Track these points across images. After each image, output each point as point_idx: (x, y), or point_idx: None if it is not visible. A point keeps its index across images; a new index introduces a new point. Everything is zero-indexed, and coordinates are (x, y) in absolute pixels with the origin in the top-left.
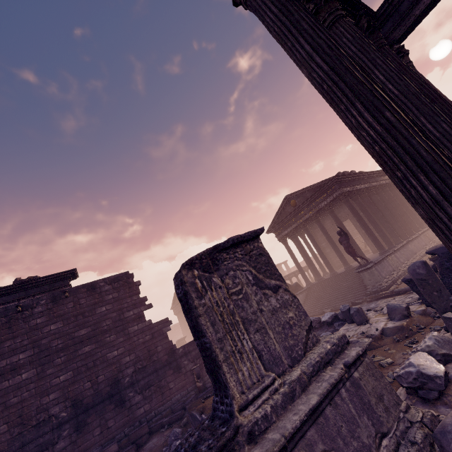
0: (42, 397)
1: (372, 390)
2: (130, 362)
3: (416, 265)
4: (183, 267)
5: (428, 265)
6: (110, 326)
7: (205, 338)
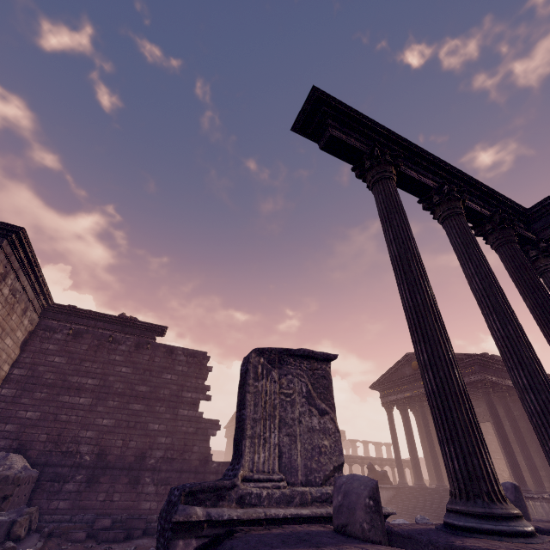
0: (82, 429)
1: None
2: (163, 445)
3: (505, 485)
4: (254, 351)
5: (520, 492)
6: (166, 397)
7: (244, 410)
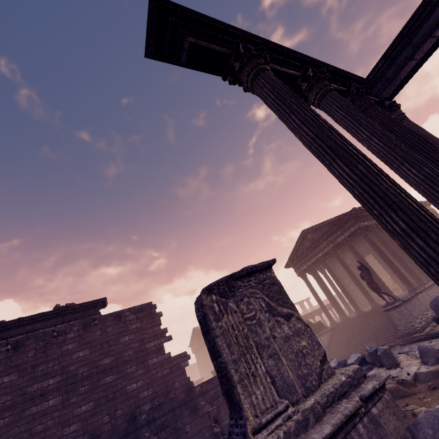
0: (63, 428)
1: (394, 431)
2: (147, 397)
3: (437, 300)
4: (203, 292)
5: None
6: (131, 357)
7: (221, 358)
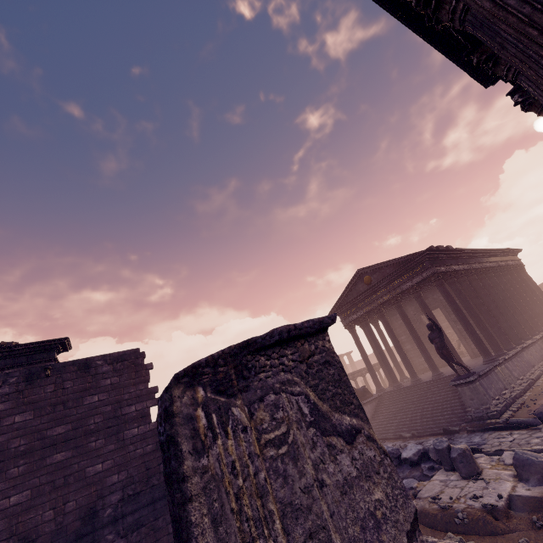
0: None
1: None
2: (117, 484)
3: None
4: (176, 380)
5: None
6: (99, 425)
7: None
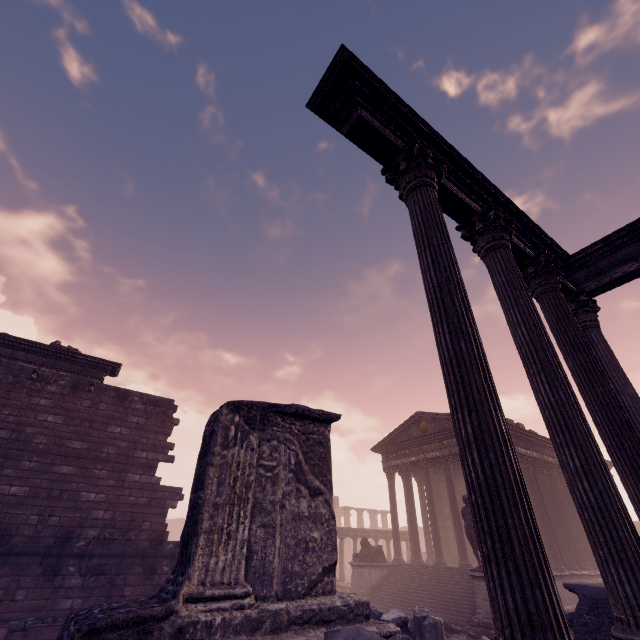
0: None
1: None
2: (100, 521)
3: None
4: (227, 405)
5: None
6: (110, 457)
7: (202, 491)
